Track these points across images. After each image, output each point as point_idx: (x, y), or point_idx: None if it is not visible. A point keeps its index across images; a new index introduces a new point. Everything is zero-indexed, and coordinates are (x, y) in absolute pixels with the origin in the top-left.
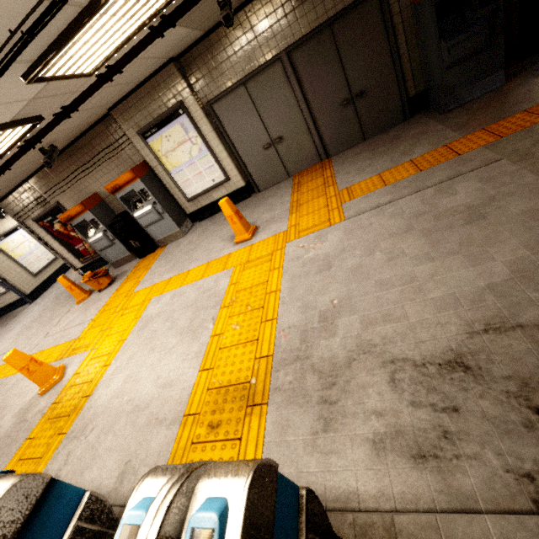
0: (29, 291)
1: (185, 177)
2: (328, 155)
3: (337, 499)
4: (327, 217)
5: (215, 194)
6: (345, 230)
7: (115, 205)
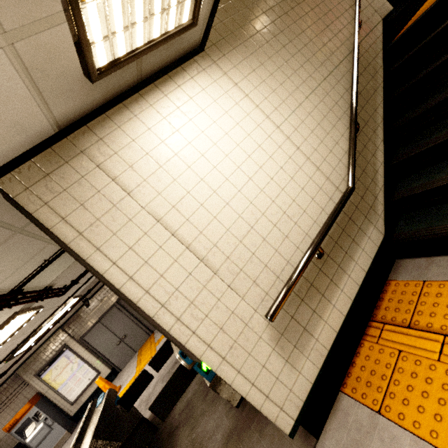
0: None
1: (69, 387)
2: (152, 331)
3: (148, 418)
4: (150, 356)
5: (92, 388)
6: None
7: None
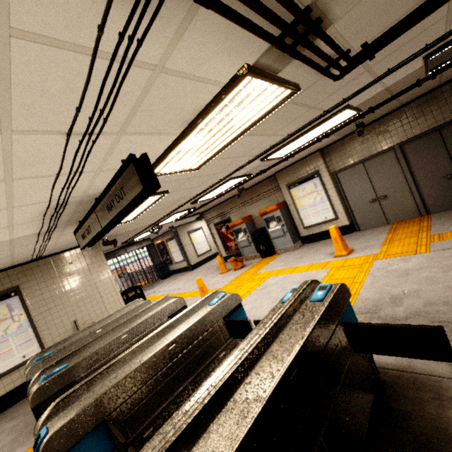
0: (192, 264)
1: (307, 213)
2: (428, 212)
3: (379, 364)
4: (414, 249)
5: (324, 227)
6: (428, 257)
7: (258, 224)
